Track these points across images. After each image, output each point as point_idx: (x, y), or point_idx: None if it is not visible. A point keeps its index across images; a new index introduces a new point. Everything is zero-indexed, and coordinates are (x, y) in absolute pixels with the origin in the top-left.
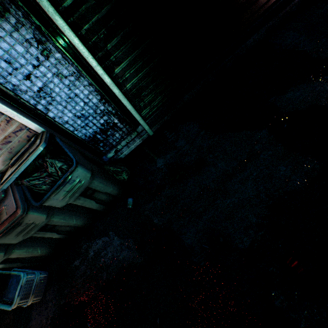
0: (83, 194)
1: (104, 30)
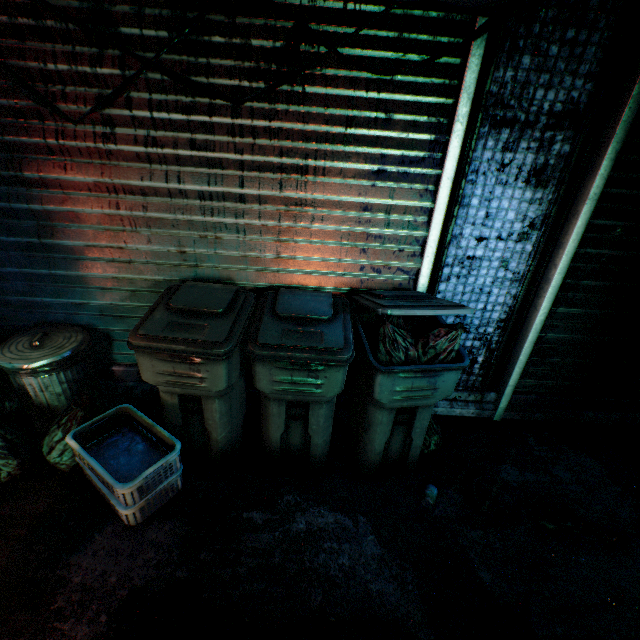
0: (397, 411)
1: (596, 266)
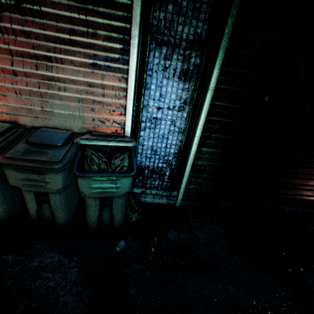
0: (101, 199)
1: (219, 127)
